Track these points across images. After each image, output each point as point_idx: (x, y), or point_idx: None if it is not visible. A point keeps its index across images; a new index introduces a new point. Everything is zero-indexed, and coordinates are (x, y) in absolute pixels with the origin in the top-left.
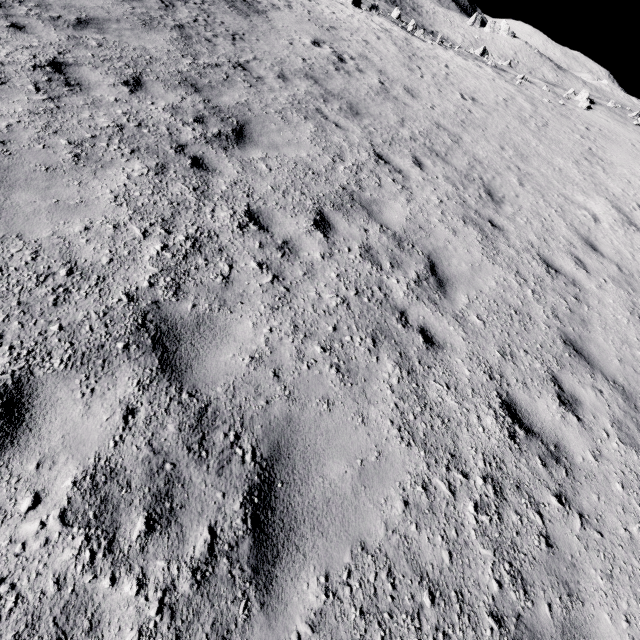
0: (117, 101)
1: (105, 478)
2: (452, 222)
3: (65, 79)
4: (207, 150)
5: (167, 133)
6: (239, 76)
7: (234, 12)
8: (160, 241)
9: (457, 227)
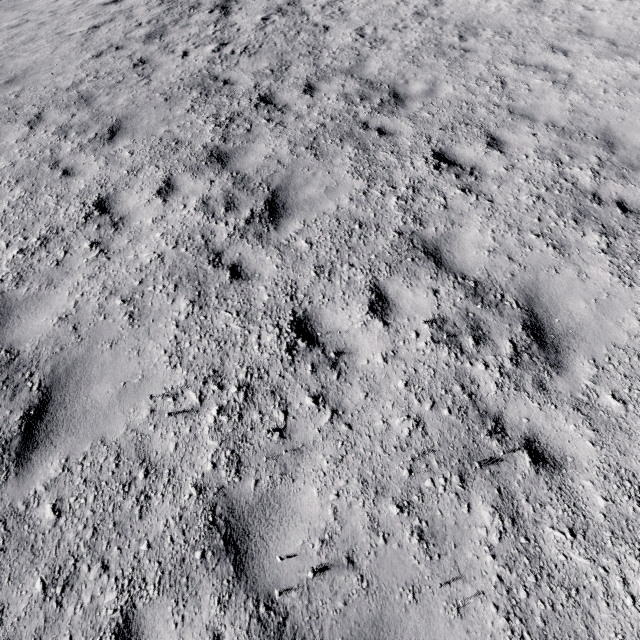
0: (188, 1)
1: (210, 57)
2: None
3: (168, 1)
4: (227, 4)
5: (210, 4)
6: None
7: None
8: (214, 26)
9: None
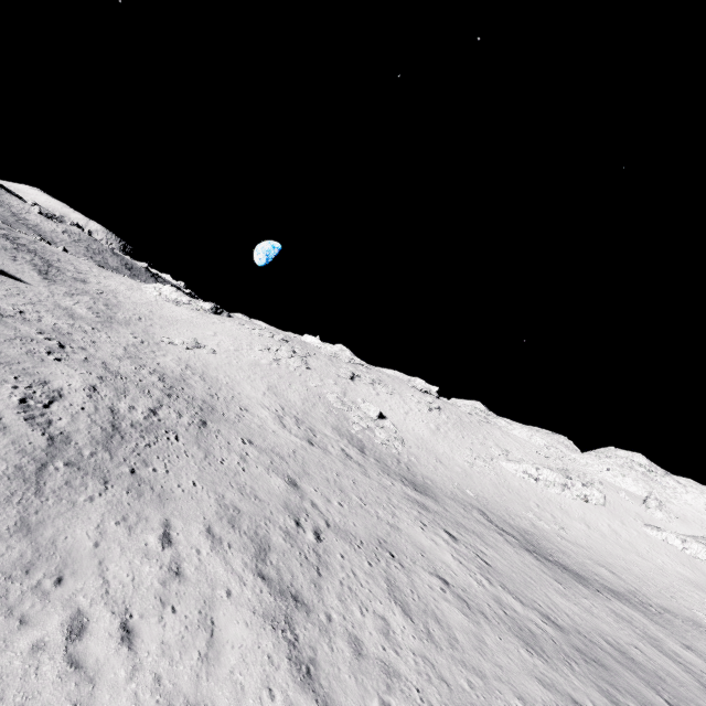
0: None
1: None
2: (39, 247)
3: None
4: None
5: None
6: (6, 230)
7: (8, 229)
8: None
9: (39, 248)
